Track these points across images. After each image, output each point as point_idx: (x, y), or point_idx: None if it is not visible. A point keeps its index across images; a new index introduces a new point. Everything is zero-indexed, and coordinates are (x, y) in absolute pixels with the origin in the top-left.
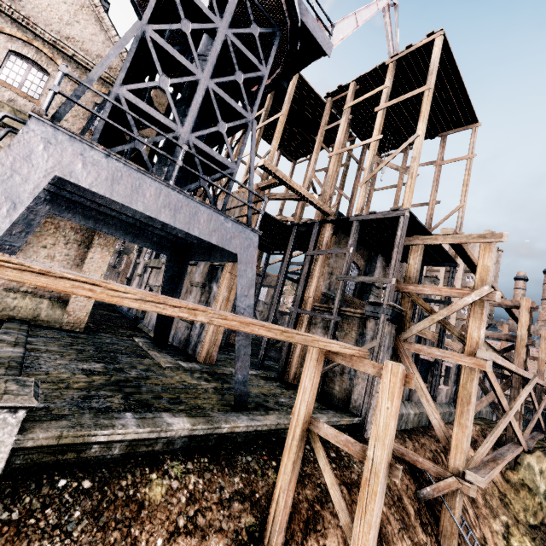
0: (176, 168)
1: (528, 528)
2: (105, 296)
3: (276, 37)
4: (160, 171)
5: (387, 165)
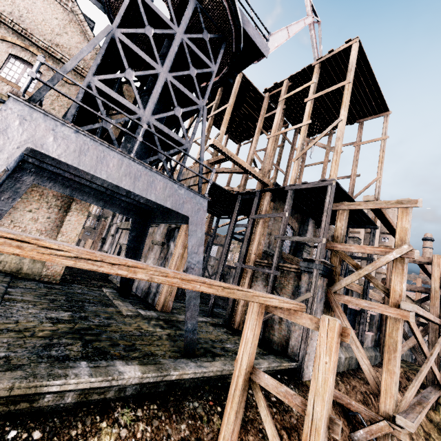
0: (136, 143)
1: None
2: (35, 253)
3: (223, 41)
4: (126, 148)
5: (316, 144)
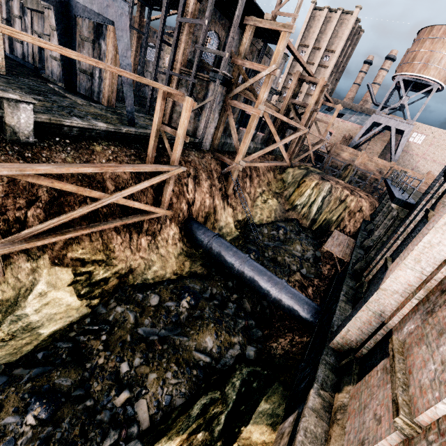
0: None
1: (274, 193)
2: (66, 54)
3: None
4: None
5: None
